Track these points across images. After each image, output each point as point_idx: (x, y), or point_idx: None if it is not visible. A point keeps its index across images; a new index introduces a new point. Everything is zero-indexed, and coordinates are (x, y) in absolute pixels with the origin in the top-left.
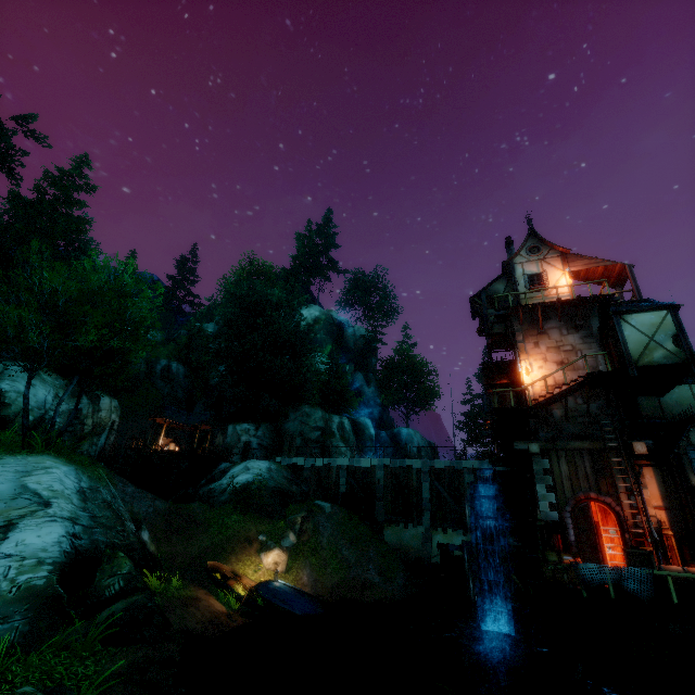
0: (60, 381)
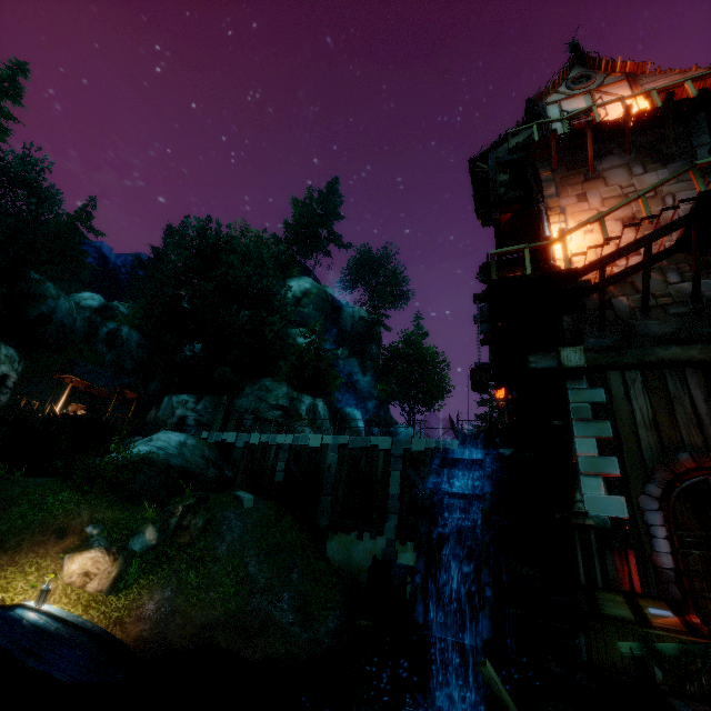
0: None
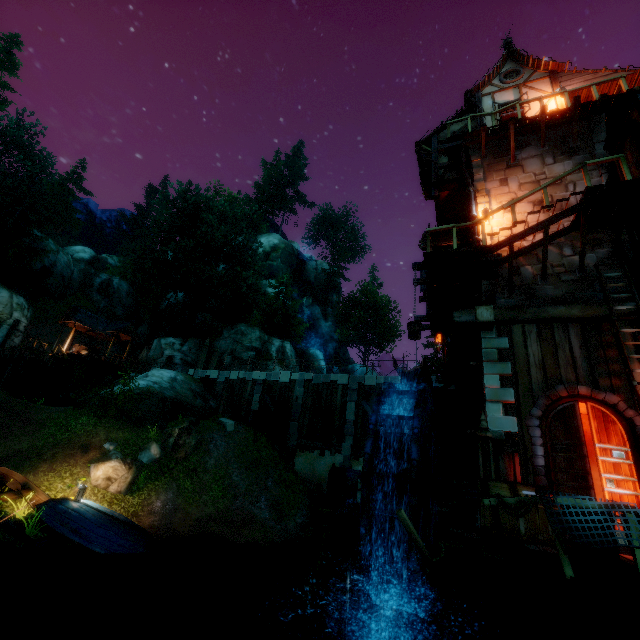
0: None
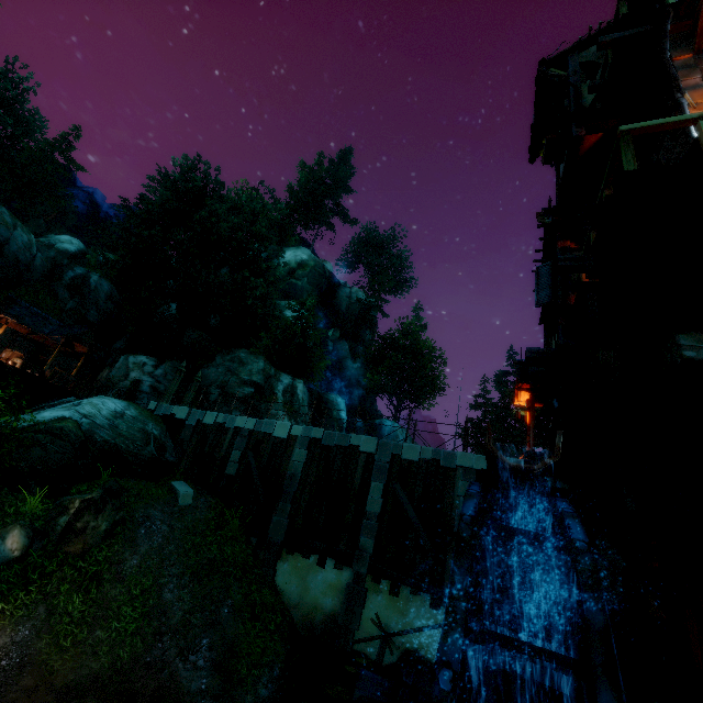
0: None
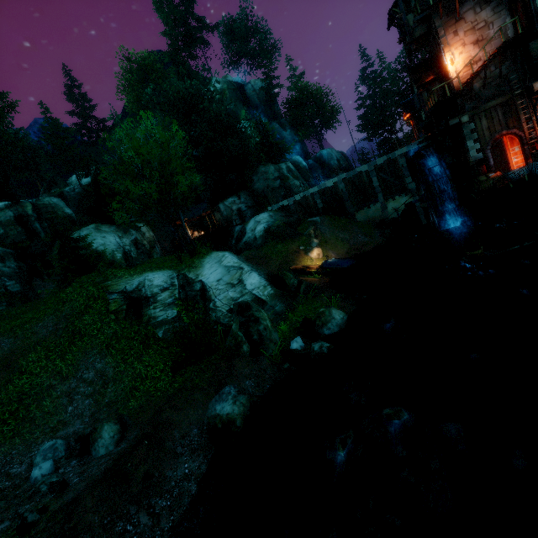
0: (112, 228)
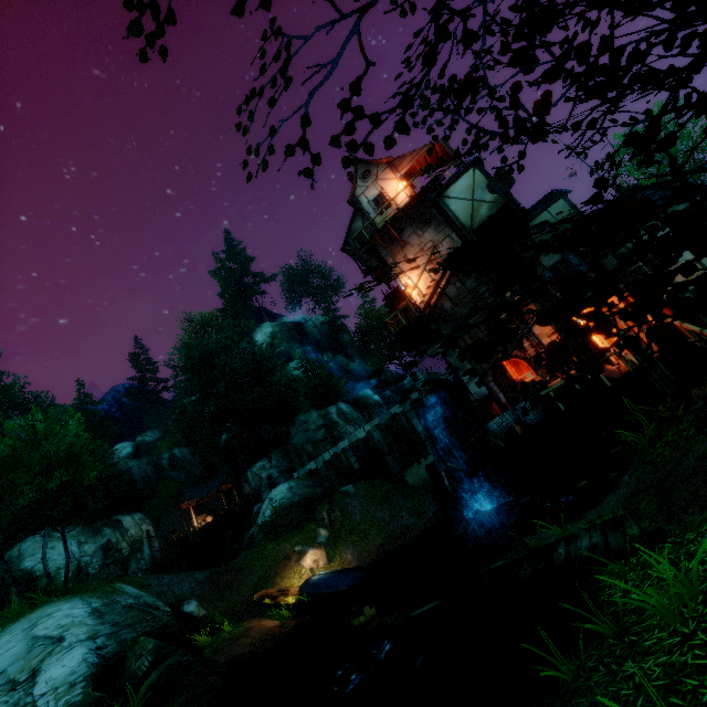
0: (75, 530)
